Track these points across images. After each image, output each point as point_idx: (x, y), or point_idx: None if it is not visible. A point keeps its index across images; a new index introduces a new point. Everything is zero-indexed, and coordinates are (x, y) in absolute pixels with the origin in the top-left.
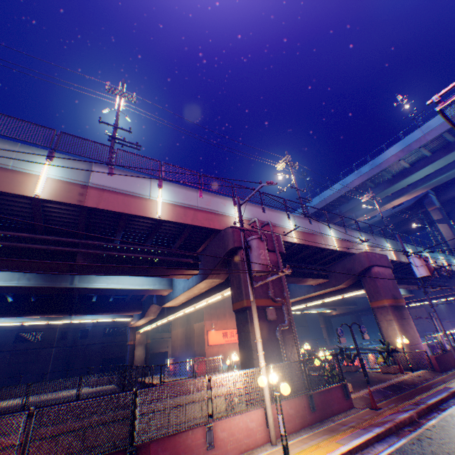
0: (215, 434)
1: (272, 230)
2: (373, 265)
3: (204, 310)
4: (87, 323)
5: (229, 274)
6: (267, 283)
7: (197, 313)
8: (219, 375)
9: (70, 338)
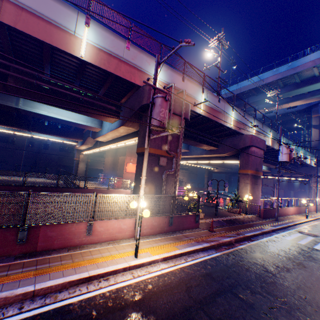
0: (95, 228)
1: (184, 98)
2: (252, 146)
3: (127, 149)
4: (48, 140)
5: (139, 126)
6: (167, 139)
7: (123, 150)
8: (105, 194)
9: (36, 147)
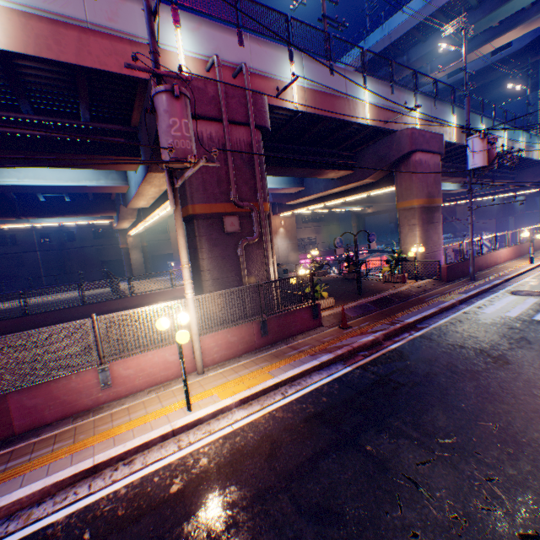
0: (116, 374)
1: (247, 84)
2: (416, 151)
3: None
4: (70, 225)
5: None
6: (230, 180)
7: None
8: (114, 313)
9: (55, 241)
